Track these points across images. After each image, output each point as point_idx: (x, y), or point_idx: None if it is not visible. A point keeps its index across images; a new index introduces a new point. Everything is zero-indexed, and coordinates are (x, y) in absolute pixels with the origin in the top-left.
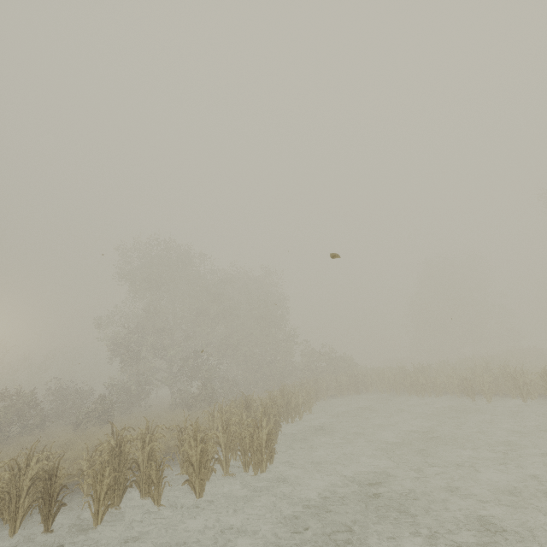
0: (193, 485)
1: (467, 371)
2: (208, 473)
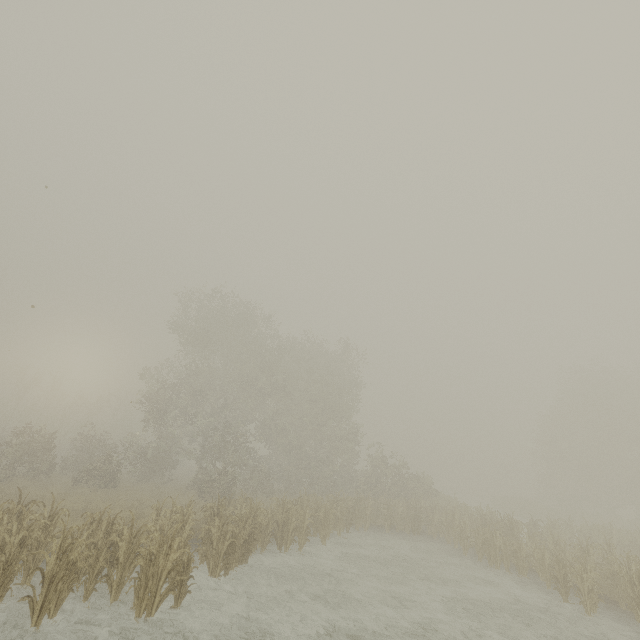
0: (34, 605)
1: (576, 548)
2: (58, 593)
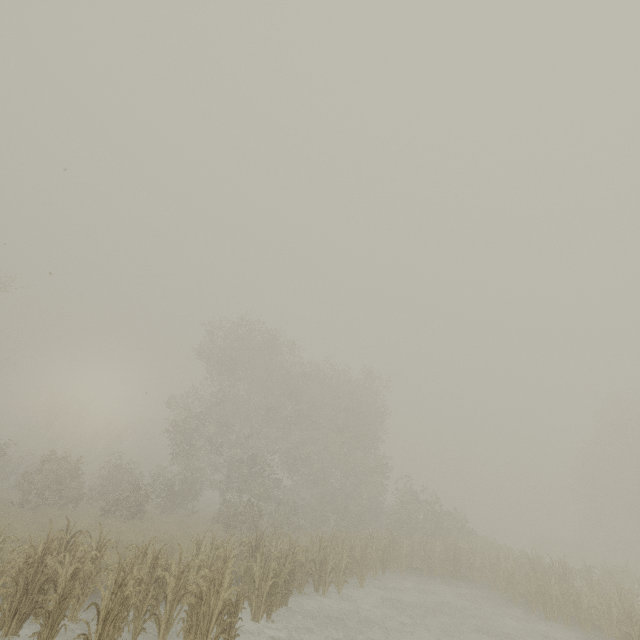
0: None
1: None
2: (112, 632)
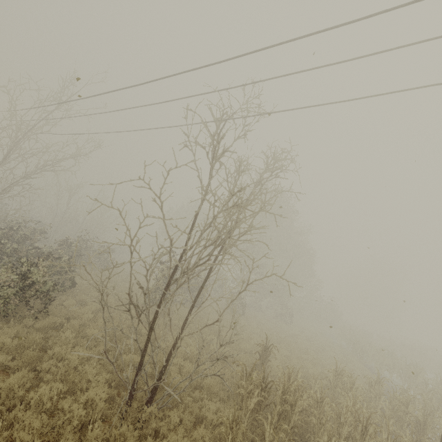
0: None
1: None
2: None
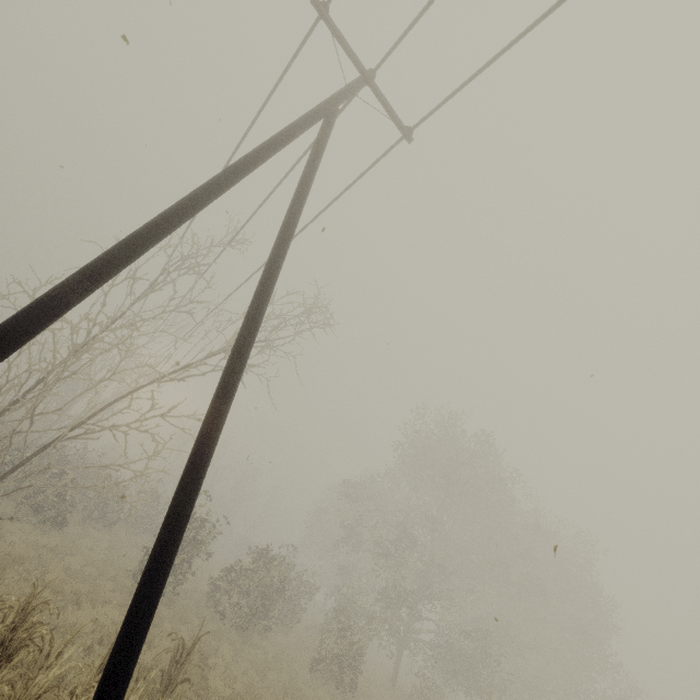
0: None
1: None
2: None
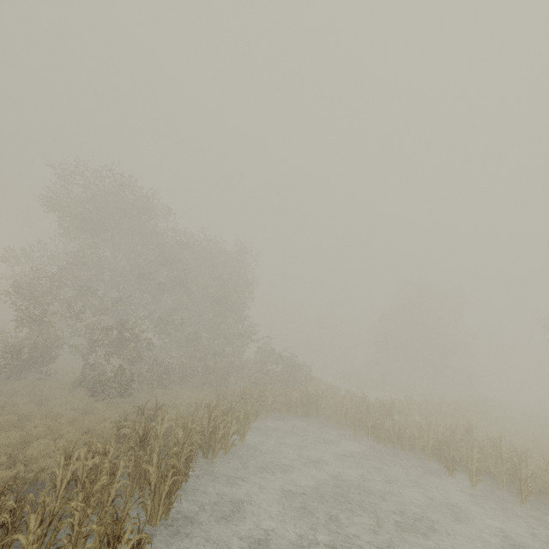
0: None
1: (444, 428)
2: None
